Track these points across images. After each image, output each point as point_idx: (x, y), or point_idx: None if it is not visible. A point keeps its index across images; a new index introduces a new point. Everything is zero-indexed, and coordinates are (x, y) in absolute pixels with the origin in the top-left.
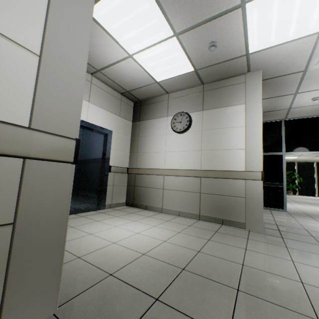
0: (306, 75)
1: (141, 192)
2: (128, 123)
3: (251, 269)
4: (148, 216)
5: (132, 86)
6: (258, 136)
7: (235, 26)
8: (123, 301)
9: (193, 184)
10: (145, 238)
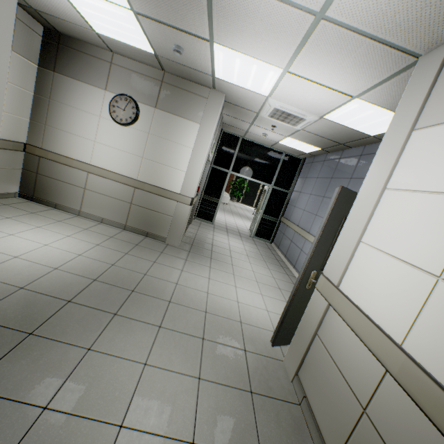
0: (259, 117)
1: (49, 185)
2: (31, 66)
3: (150, 277)
4: (59, 220)
5: (45, 9)
6: (200, 165)
7: (203, 50)
8: (40, 305)
9: (125, 193)
10: (56, 252)
